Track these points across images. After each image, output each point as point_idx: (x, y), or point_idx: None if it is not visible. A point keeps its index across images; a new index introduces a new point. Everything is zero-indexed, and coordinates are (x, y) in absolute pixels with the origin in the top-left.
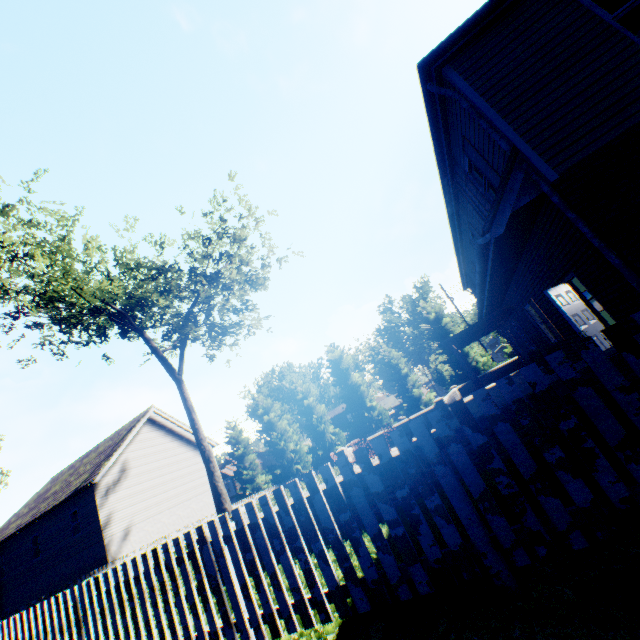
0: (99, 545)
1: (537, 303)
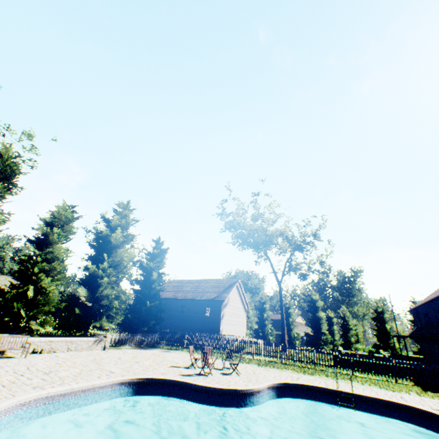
0: (217, 324)
1: None
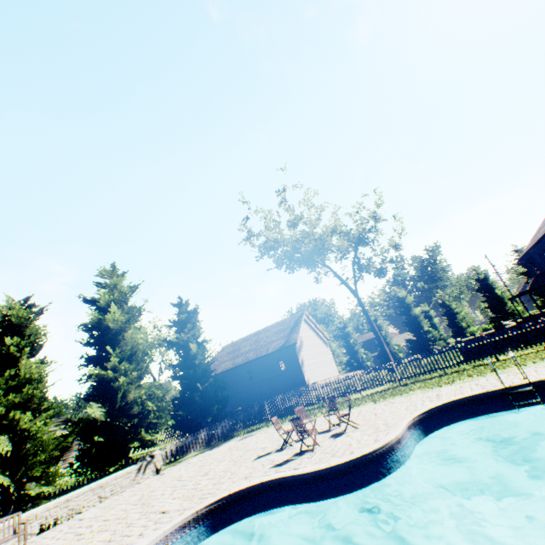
0: (299, 375)
1: None
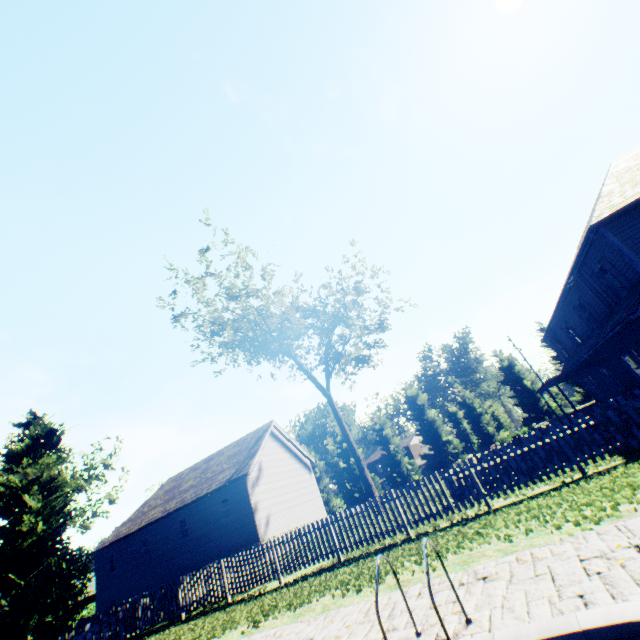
0: (250, 526)
1: (637, 353)
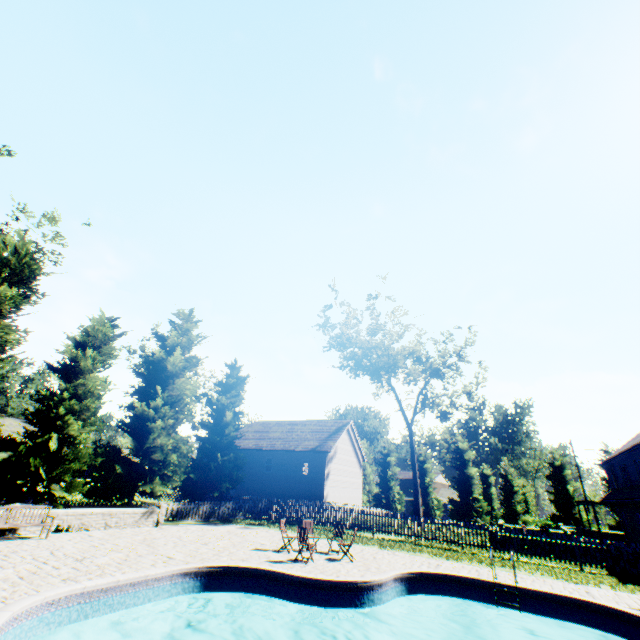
0: (319, 487)
1: None
